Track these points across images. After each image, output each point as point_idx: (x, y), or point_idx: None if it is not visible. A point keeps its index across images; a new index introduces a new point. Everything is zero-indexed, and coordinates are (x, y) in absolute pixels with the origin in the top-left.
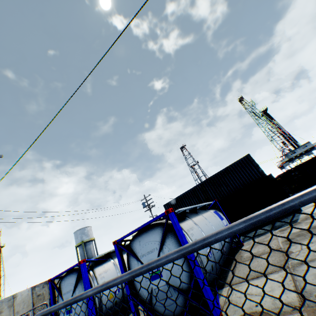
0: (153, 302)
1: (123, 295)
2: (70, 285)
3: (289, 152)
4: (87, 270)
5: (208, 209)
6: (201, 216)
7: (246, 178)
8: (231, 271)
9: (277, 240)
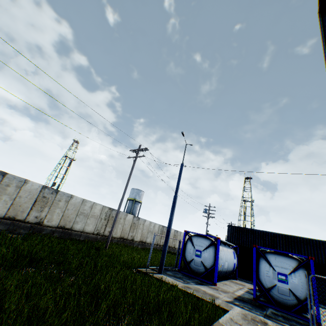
0: (271, 290)
1: (222, 269)
2: (203, 244)
3: None
4: (219, 244)
5: None
6: None
7: (323, 259)
8: None
9: None
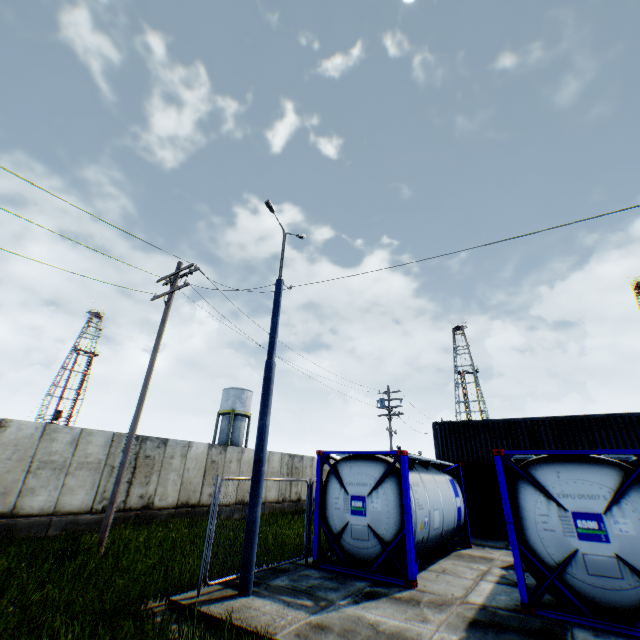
0: (567, 570)
1: (428, 534)
2: (367, 477)
3: None
4: (408, 469)
5: None
6: None
7: None
8: None
9: None
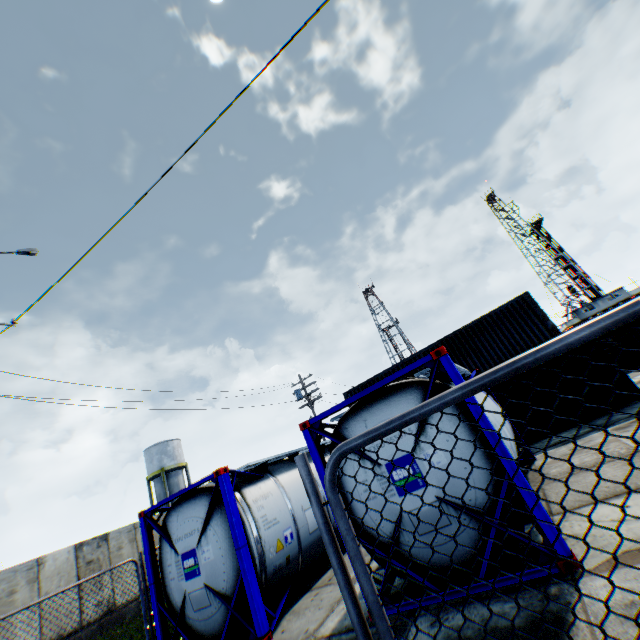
0: (402, 541)
1: (299, 547)
2: (193, 521)
3: (582, 307)
4: (232, 489)
5: None
6: None
7: (519, 340)
8: None
9: (619, 442)
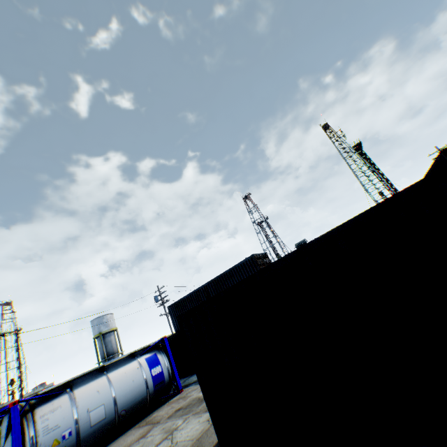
0: None
1: None
2: None
3: None
4: None
5: (140, 355)
6: (102, 378)
7: None
8: (116, 439)
9: (182, 402)
